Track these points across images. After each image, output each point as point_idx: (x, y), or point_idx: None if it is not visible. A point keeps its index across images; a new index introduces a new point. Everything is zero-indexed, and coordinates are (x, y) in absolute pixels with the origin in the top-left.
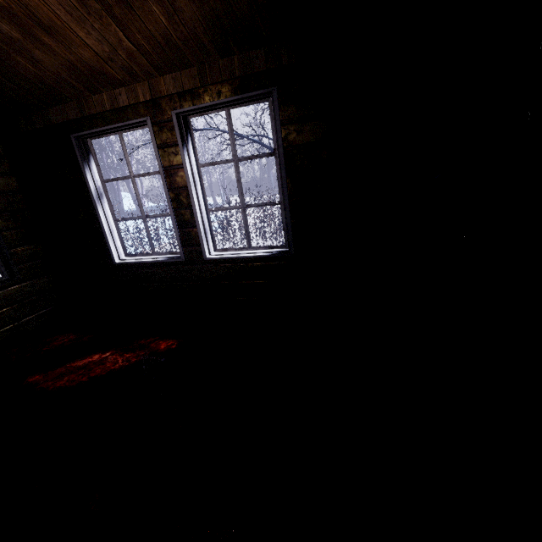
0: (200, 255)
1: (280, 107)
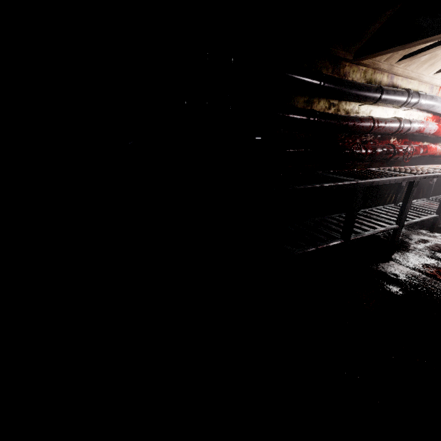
0: None
1: None
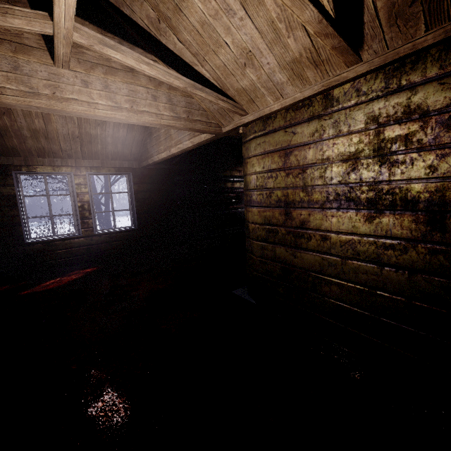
0: (92, 232)
1: (133, 179)
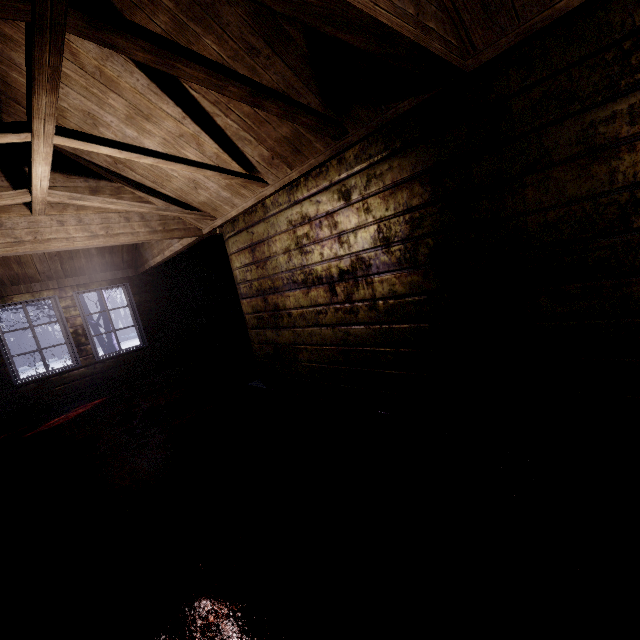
0: (93, 359)
1: (131, 289)
